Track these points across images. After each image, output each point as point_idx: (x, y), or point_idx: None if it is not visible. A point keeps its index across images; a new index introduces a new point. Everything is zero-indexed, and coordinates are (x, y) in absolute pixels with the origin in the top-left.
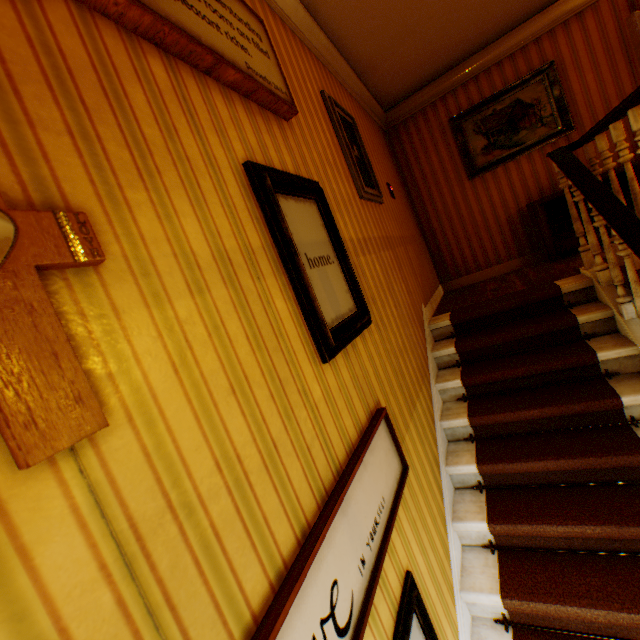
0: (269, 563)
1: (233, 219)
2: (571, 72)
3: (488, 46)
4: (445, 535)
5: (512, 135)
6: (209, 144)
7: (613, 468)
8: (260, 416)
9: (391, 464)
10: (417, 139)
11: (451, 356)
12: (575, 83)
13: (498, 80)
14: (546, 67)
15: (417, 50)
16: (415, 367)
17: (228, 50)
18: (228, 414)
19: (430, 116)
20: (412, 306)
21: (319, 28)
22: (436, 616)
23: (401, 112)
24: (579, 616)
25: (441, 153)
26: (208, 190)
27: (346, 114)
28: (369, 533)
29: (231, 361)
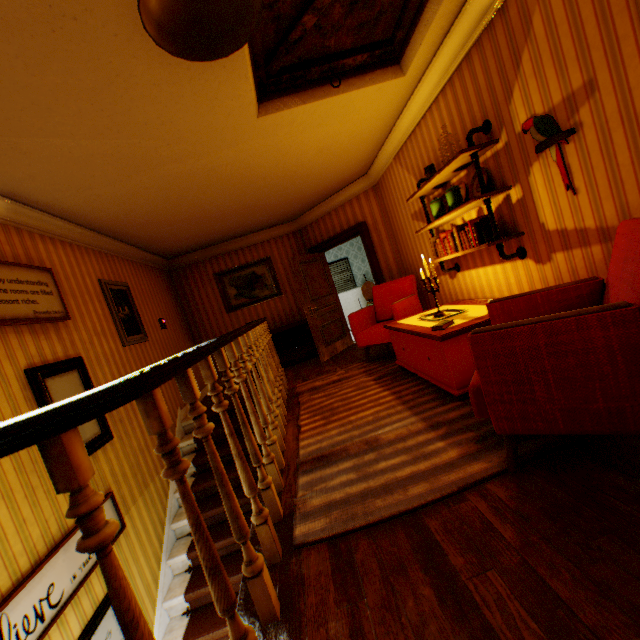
0: (14, 574)
1: (15, 405)
2: (280, 264)
3: (236, 238)
4: (158, 568)
5: (252, 291)
6: (4, 368)
7: None
8: (18, 507)
9: None
10: (193, 280)
11: (193, 445)
12: (283, 270)
13: (243, 258)
14: (268, 258)
15: (185, 240)
16: (157, 458)
17: (24, 311)
18: (0, 508)
19: (202, 268)
20: None
21: (104, 235)
22: None
23: (182, 261)
24: None
25: (210, 293)
26: (1, 395)
27: (122, 285)
28: (84, 562)
29: (5, 482)
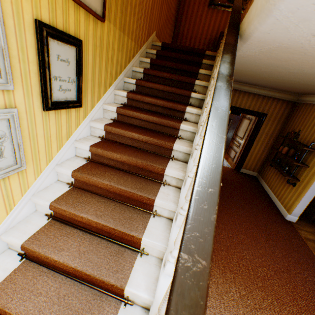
0: None
1: None
2: None
3: None
4: (109, 85)
5: None
6: None
7: (179, 96)
8: None
9: (97, 2)
10: None
11: (153, 56)
12: None
13: None
14: None
15: None
16: (135, 30)
17: None
18: None
19: None
20: (150, 18)
21: None
22: (87, 82)
23: None
24: (139, 117)
25: None
26: None
27: None
28: None
29: None
